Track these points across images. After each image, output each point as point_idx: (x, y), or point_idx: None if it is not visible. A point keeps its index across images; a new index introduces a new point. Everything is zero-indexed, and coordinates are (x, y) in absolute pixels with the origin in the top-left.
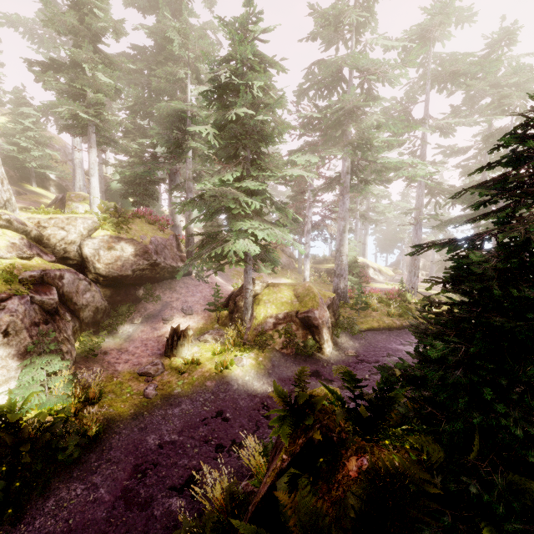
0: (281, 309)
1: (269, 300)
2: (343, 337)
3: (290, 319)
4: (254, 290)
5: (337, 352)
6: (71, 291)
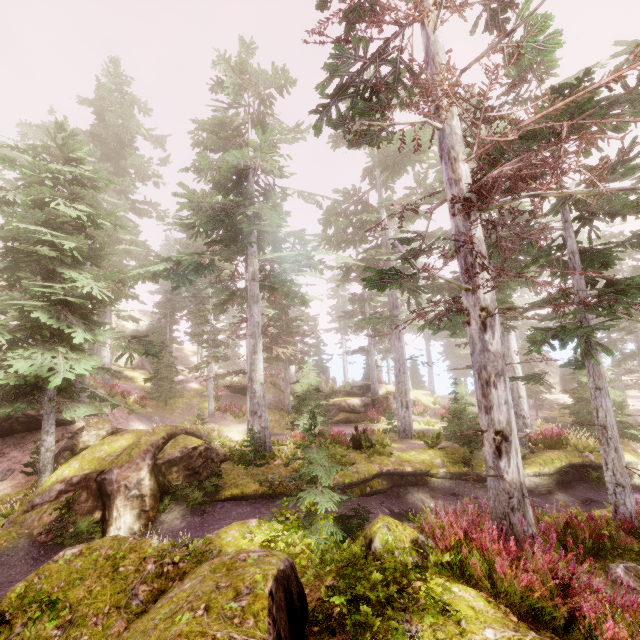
0: (83, 468)
1: (83, 456)
2: (175, 512)
3: (85, 485)
4: (82, 442)
5: None
6: None
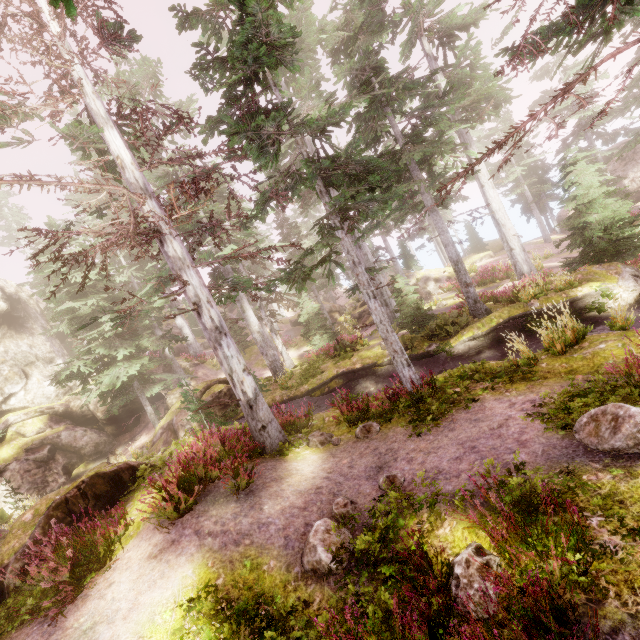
0: (167, 419)
1: (168, 412)
2: None
3: (169, 428)
4: (169, 404)
5: None
6: (70, 441)
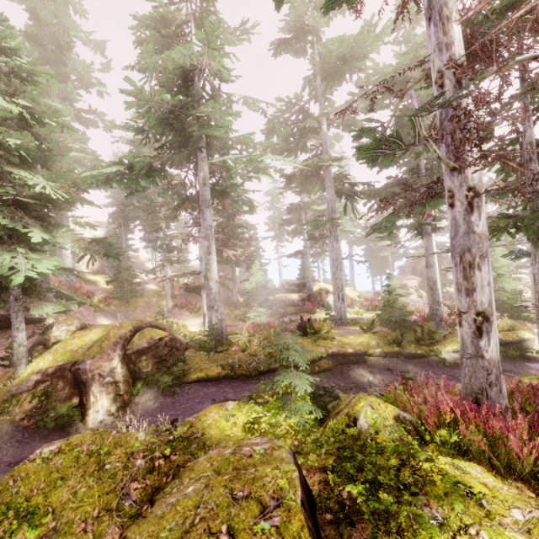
0: (57, 360)
1: (55, 349)
2: (147, 394)
3: (60, 375)
4: (53, 337)
5: (113, 419)
6: None
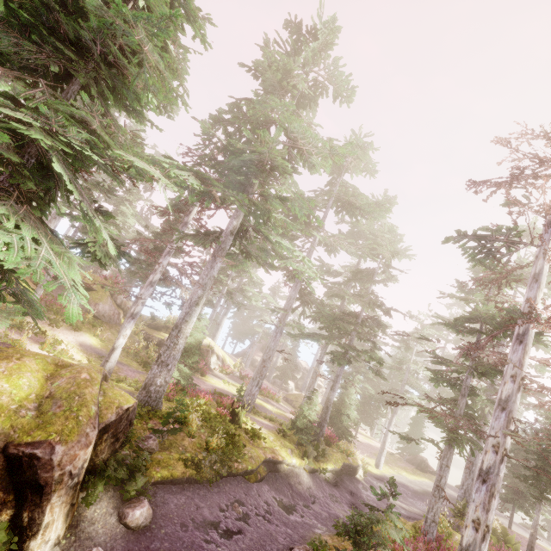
0: None
1: None
2: (103, 502)
3: None
4: None
5: None
6: None
